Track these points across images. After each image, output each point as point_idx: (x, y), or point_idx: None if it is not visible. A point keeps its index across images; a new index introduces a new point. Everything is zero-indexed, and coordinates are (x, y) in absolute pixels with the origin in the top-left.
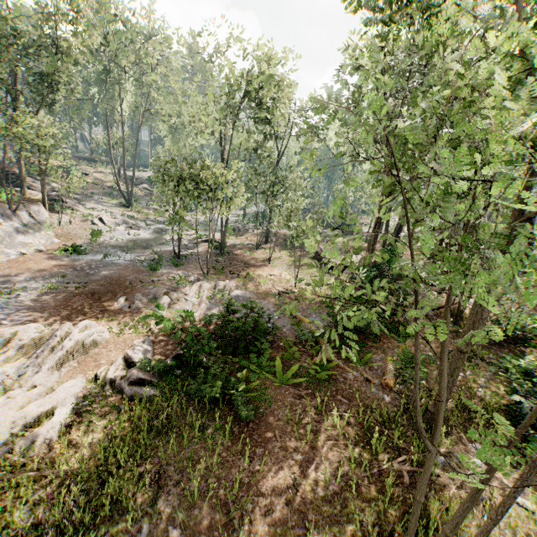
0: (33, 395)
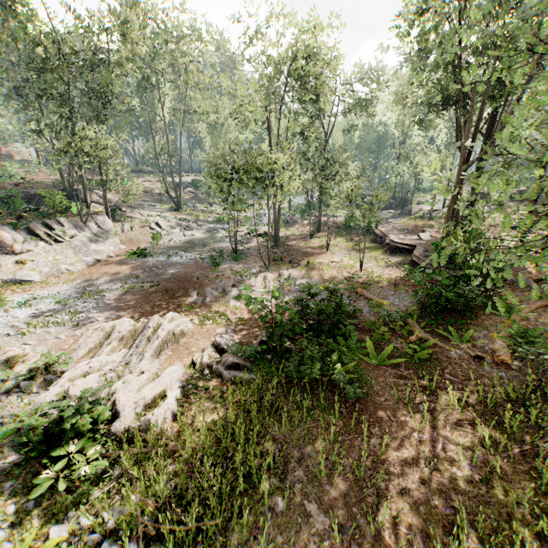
0: (143, 380)
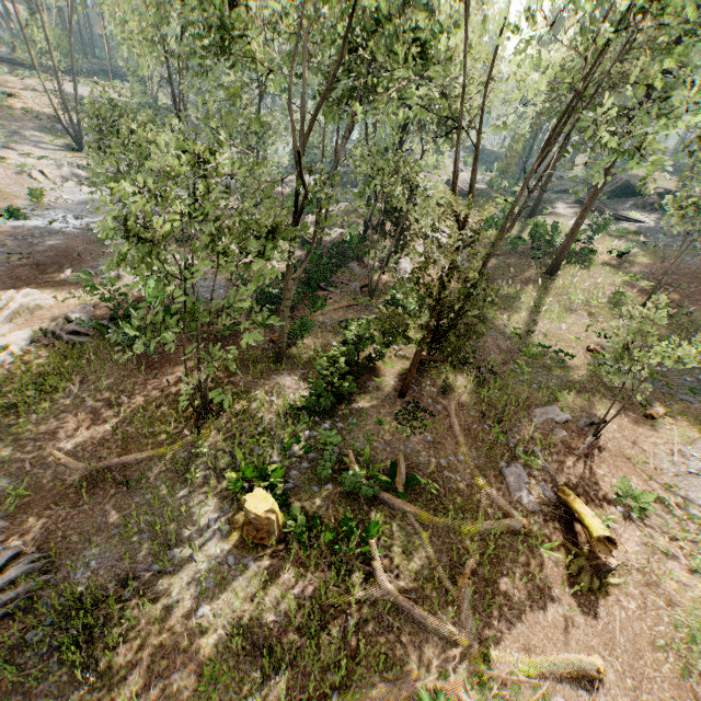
0: None
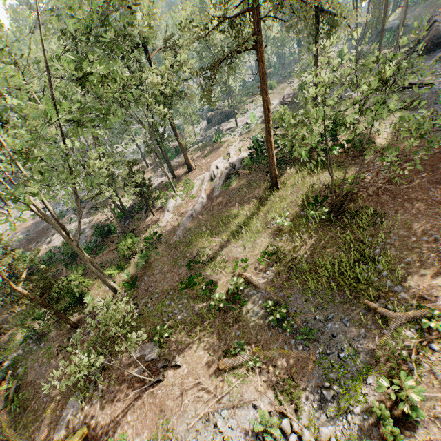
0: None
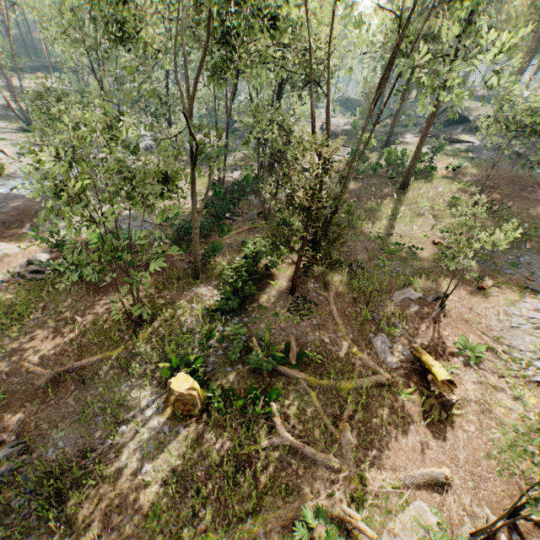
0: None
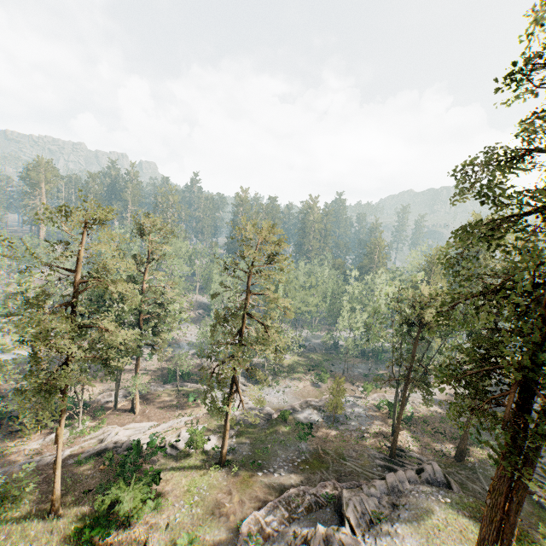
0: None
